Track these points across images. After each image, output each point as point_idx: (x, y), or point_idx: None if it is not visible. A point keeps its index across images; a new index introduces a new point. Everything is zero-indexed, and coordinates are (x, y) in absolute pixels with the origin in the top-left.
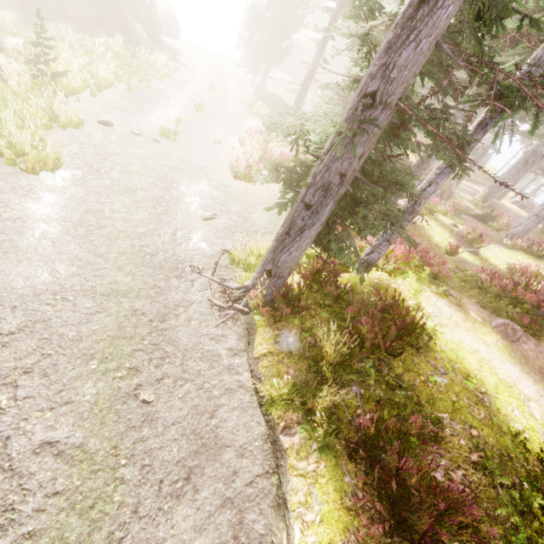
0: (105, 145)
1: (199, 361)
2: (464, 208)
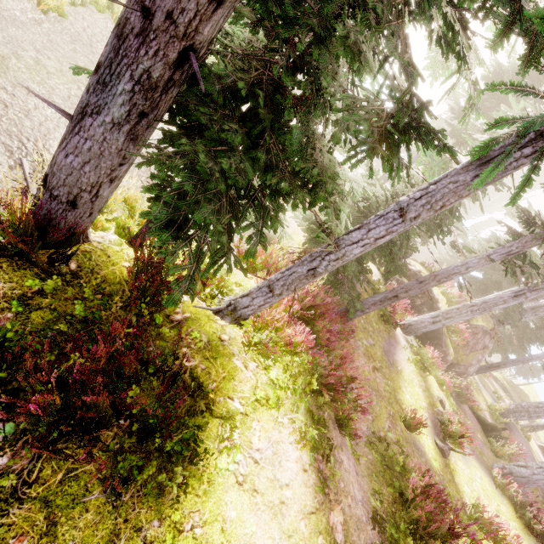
0: None
1: None
2: (474, 403)
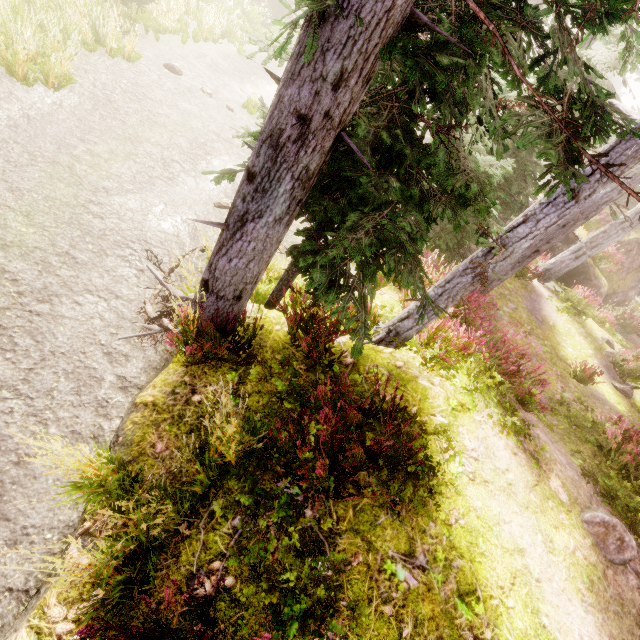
0: (151, 89)
1: (62, 376)
2: None
